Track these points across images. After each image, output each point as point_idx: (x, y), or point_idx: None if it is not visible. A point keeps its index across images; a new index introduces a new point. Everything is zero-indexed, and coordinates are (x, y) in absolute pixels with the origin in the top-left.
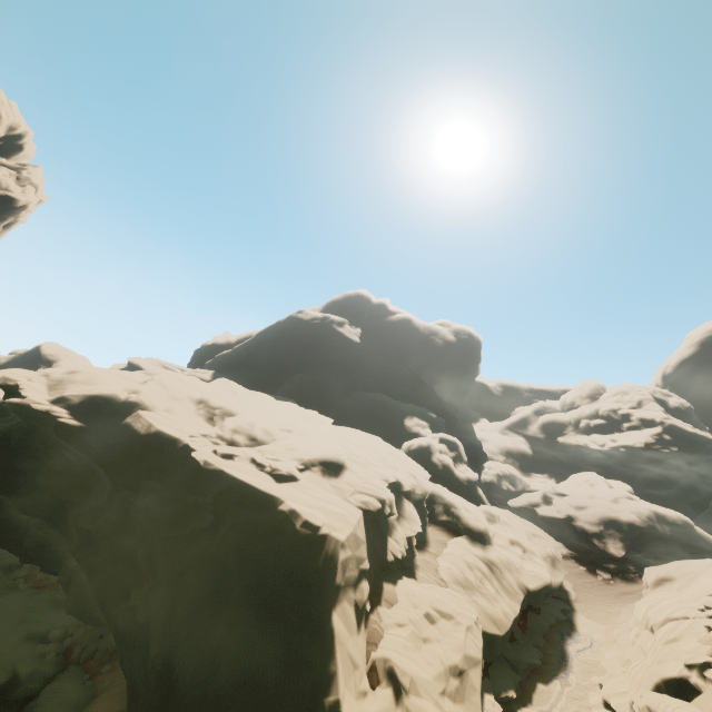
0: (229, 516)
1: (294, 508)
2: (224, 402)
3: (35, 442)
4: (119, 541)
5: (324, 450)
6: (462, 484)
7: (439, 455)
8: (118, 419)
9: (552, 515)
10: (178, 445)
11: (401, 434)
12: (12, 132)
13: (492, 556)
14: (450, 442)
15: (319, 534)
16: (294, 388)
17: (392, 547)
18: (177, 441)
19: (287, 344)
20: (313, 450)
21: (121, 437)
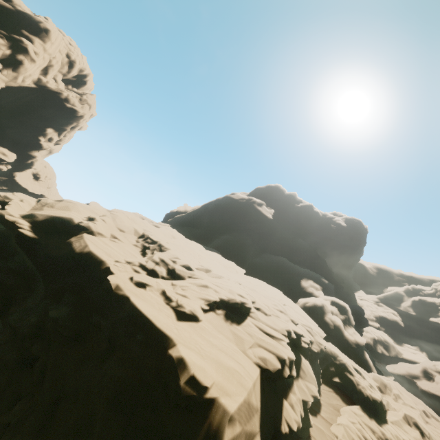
0: (118, 348)
1: (183, 357)
2: (158, 240)
3: (8, 246)
4: (30, 345)
5: (231, 294)
6: (350, 346)
7: (331, 316)
8: (65, 238)
9: (435, 393)
10: (101, 266)
11: (297, 291)
12: (81, 73)
13: (390, 439)
14: (340, 305)
15: (205, 397)
16: (221, 244)
17: (287, 415)
18: (102, 262)
19: (221, 213)
20: (220, 292)
21: (62, 252)
